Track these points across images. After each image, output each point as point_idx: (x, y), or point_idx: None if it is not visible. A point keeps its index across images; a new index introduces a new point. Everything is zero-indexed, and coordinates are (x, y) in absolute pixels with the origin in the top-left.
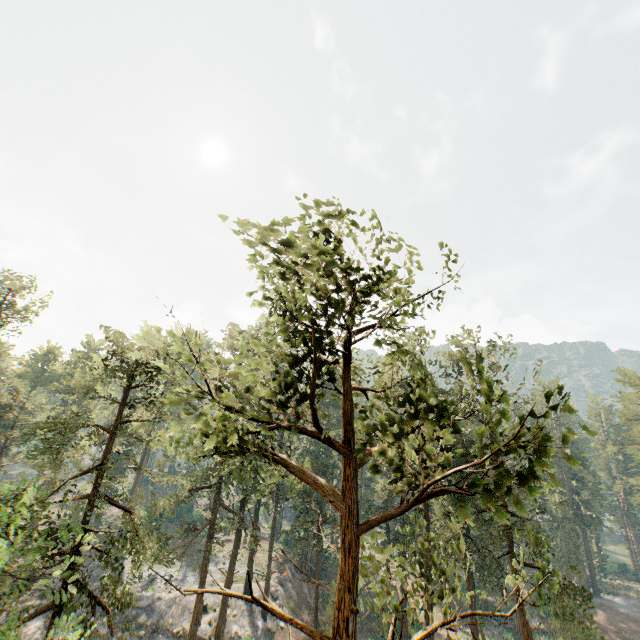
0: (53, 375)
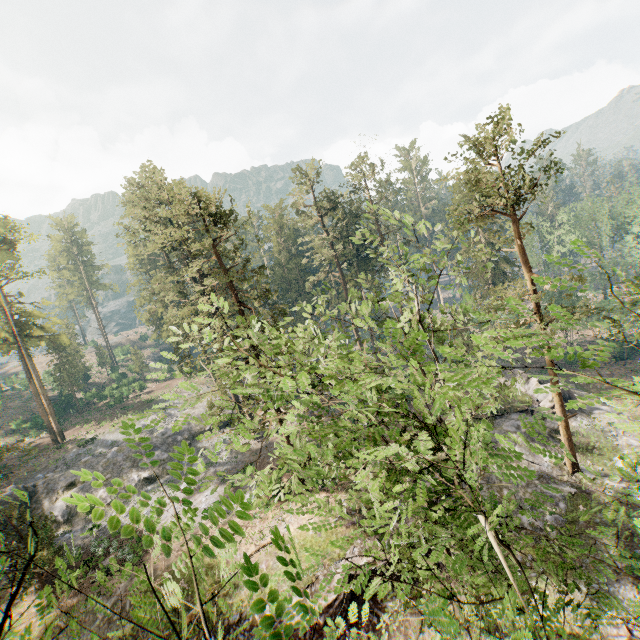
0: None
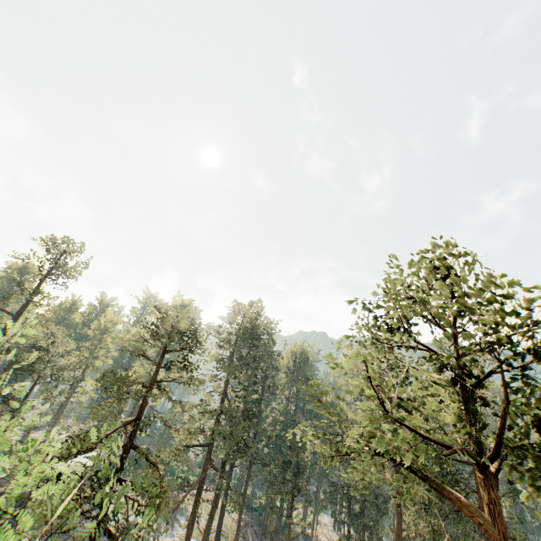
0: (72, 323)
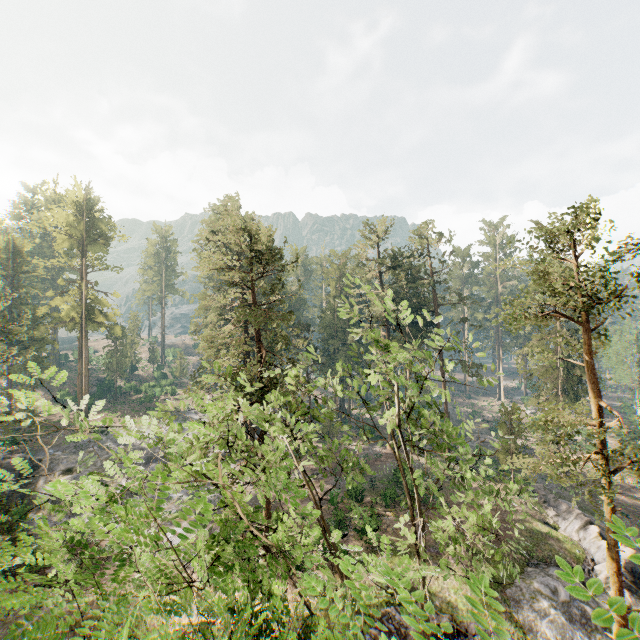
0: None
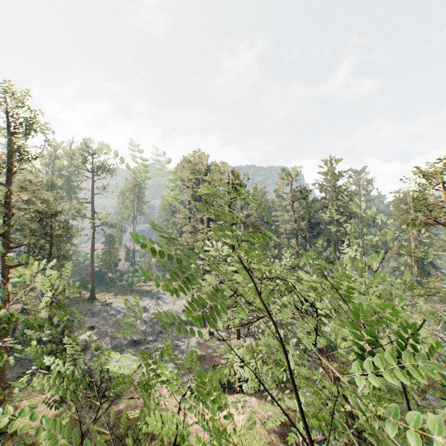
0: None
